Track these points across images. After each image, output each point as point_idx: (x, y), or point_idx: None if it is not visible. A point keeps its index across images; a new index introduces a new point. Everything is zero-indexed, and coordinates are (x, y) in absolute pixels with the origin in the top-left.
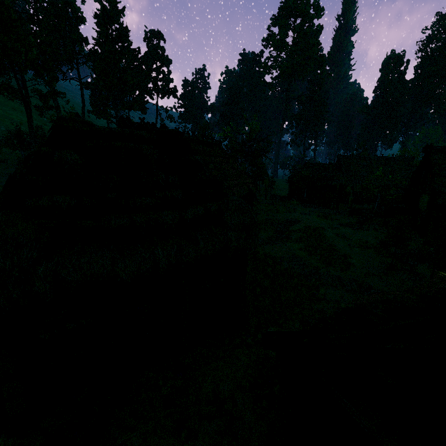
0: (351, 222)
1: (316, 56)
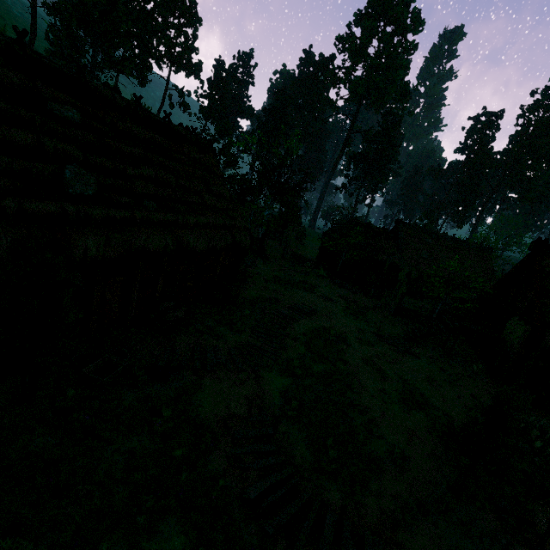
0: (395, 334)
1: (400, 83)
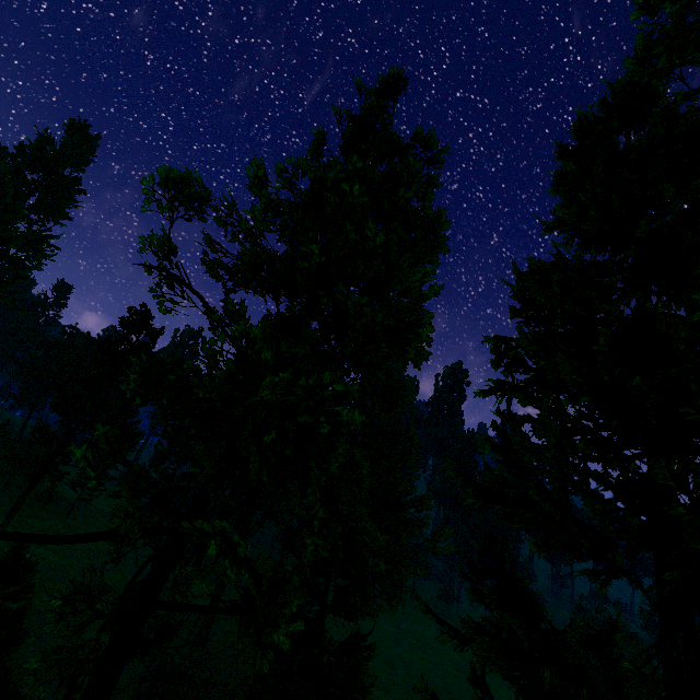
0: None
1: None
